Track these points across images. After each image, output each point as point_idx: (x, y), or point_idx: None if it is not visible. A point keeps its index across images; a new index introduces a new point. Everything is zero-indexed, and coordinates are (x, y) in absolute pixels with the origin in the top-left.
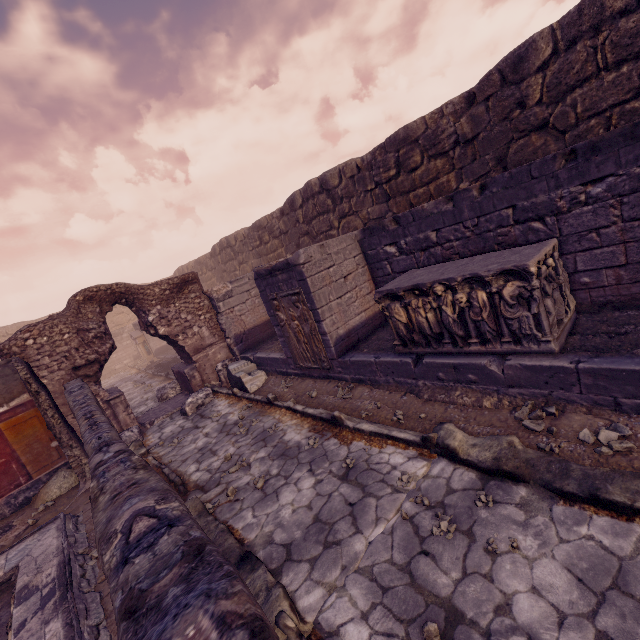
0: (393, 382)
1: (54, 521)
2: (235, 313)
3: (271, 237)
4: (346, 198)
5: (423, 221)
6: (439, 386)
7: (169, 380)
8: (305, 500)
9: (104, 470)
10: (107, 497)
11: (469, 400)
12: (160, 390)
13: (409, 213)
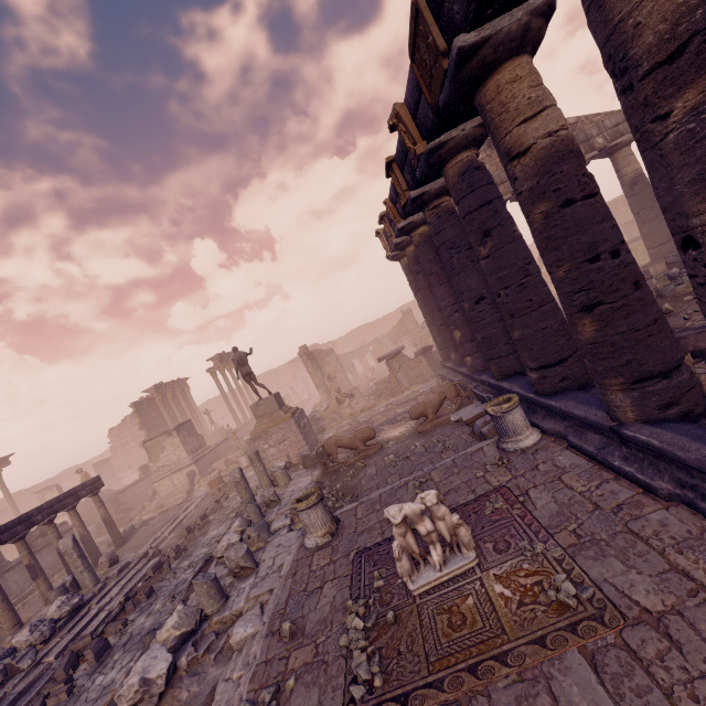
0: None
1: None
2: None
3: (623, 206)
4: None
5: None
6: None
7: None
8: None
9: None
10: None
11: None
12: None
13: None
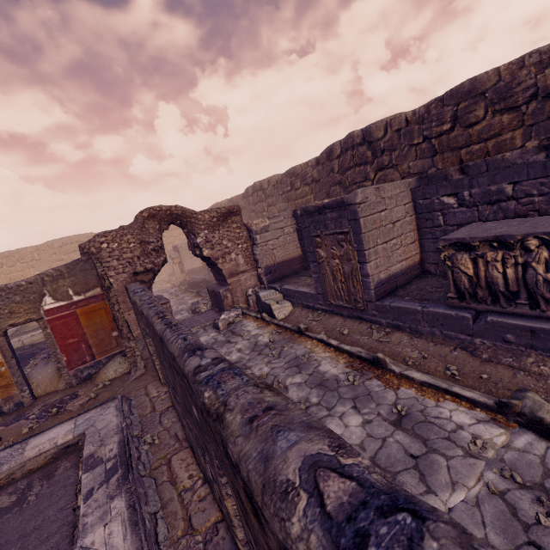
0: (439, 334)
1: (113, 400)
2: (268, 246)
3: (302, 184)
4: (388, 151)
5: (499, 172)
6: (503, 348)
7: (200, 297)
8: (355, 438)
9: (217, 379)
10: (239, 418)
11: (548, 370)
12: (194, 304)
13: (483, 162)
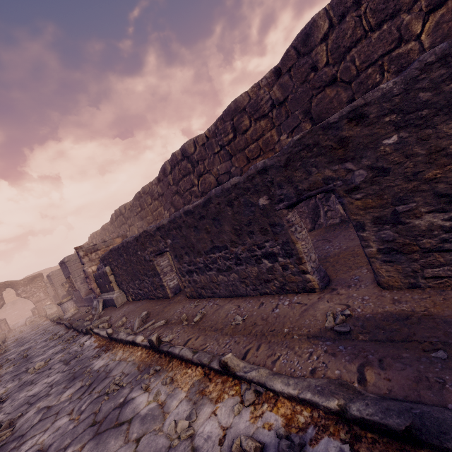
0: None
1: None
2: None
3: None
4: None
5: None
6: None
7: None
8: (24, 333)
9: None
10: None
11: None
12: (27, 319)
13: None
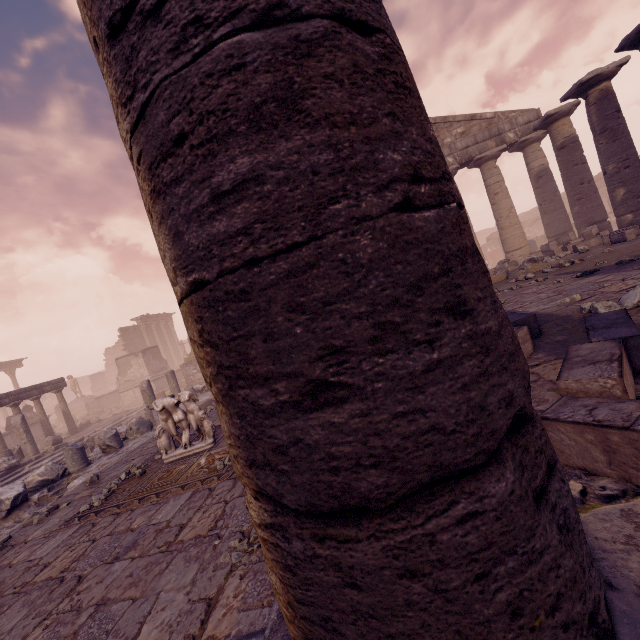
0: None
1: None
2: None
3: None
4: None
5: None
6: None
7: None
8: None
9: None
10: None
11: None
12: None
13: None
